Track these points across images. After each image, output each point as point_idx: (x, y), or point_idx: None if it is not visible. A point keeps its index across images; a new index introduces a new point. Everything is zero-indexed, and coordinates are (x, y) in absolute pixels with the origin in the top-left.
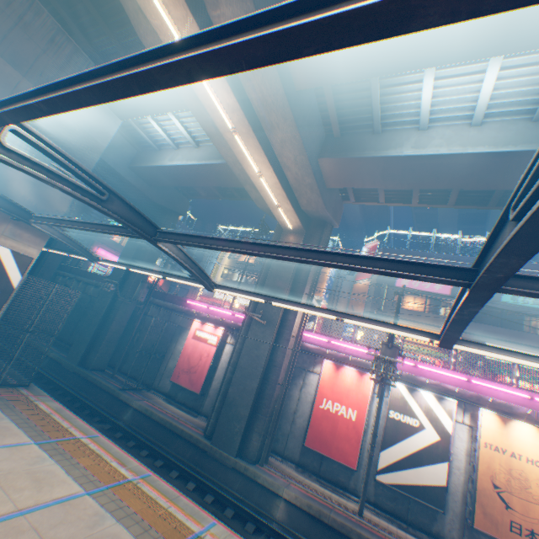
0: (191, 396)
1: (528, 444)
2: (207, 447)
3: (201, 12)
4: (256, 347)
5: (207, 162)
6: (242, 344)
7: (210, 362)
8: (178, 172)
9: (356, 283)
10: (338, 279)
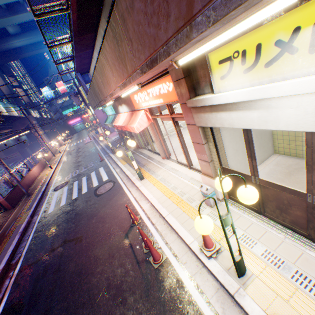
0: None
1: None
2: None
3: None
4: None
5: None
6: None
7: None
8: None
9: None
10: None
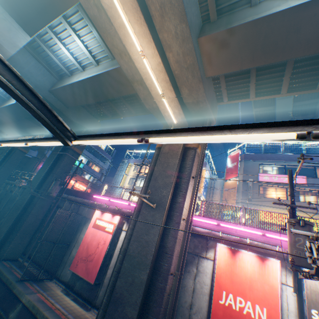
0: (87, 285)
1: None
2: None
3: None
4: (146, 232)
5: (103, 71)
6: (133, 229)
7: (105, 250)
8: (83, 87)
9: (226, 181)
10: (211, 181)
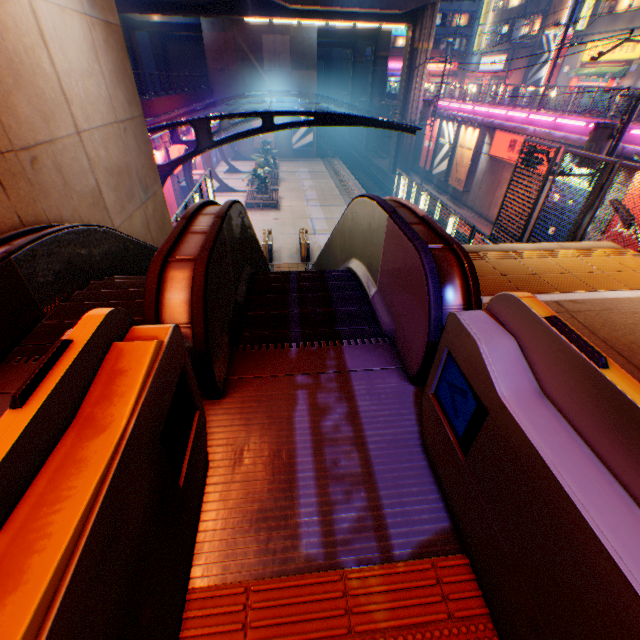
0: None
1: (468, 140)
2: (386, 174)
3: (288, 14)
4: None
5: None
6: None
7: None
8: None
9: None
10: None
